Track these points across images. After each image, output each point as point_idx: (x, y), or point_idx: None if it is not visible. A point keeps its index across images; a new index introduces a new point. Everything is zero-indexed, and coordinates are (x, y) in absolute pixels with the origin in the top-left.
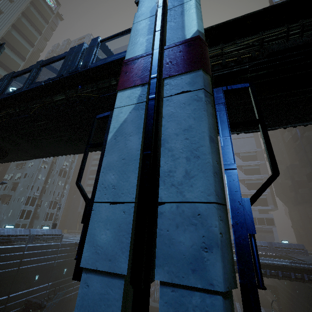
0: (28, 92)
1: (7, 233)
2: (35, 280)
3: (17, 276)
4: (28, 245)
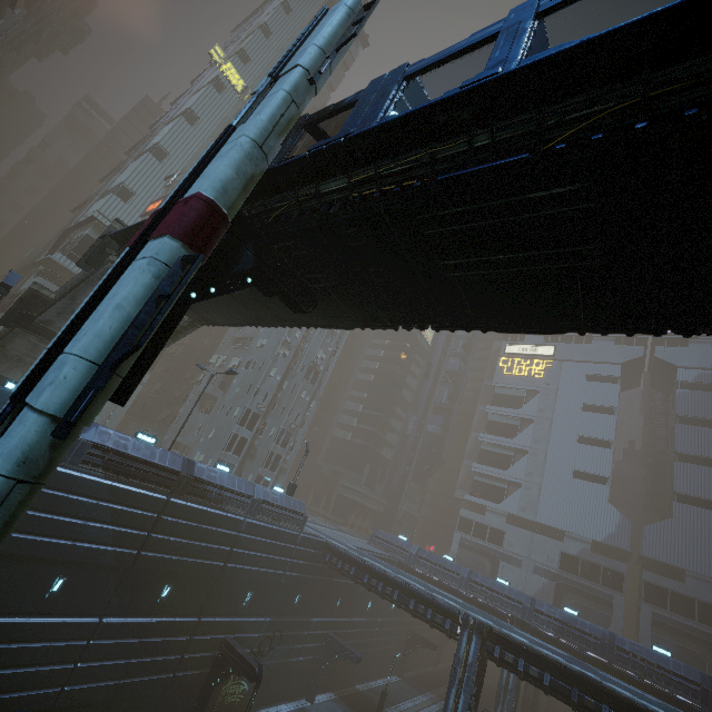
0: (586, 51)
1: (220, 481)
2: (246, 601)
3: (220, 581)
4: (247, 519)
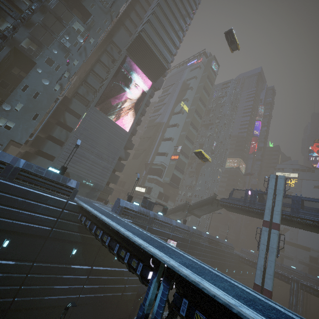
0: None
1: (220, 241)
2: (226, 271)
3: (222, 266)
4: (226, 250)
